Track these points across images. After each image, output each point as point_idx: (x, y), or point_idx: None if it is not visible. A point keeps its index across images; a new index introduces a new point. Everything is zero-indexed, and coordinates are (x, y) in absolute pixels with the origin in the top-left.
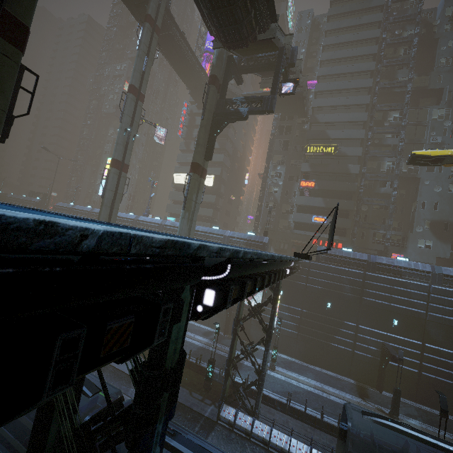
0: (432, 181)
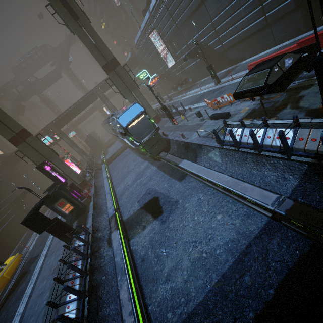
0: (122, 0)
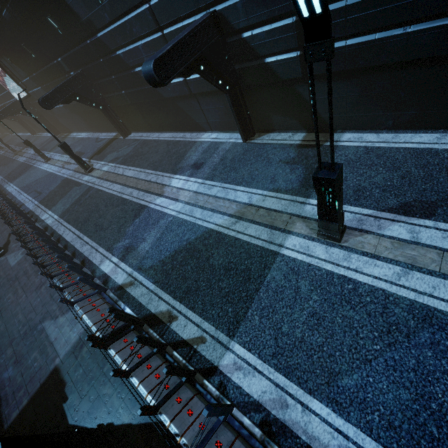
0: None
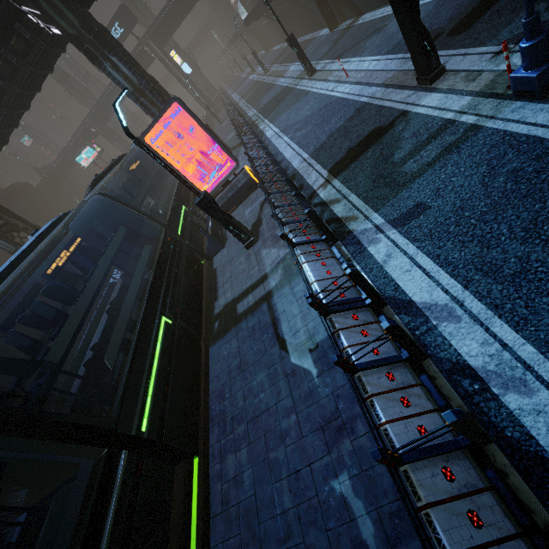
0: None
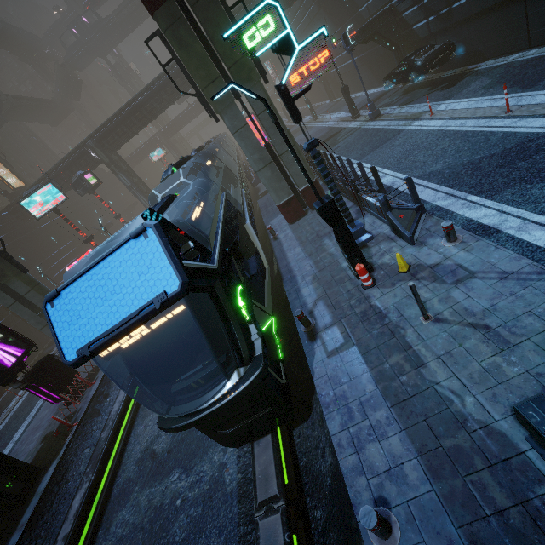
0: None
